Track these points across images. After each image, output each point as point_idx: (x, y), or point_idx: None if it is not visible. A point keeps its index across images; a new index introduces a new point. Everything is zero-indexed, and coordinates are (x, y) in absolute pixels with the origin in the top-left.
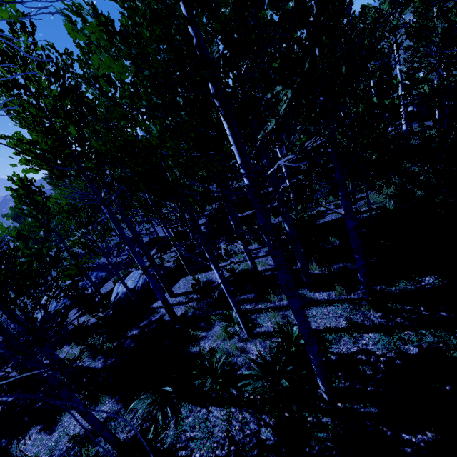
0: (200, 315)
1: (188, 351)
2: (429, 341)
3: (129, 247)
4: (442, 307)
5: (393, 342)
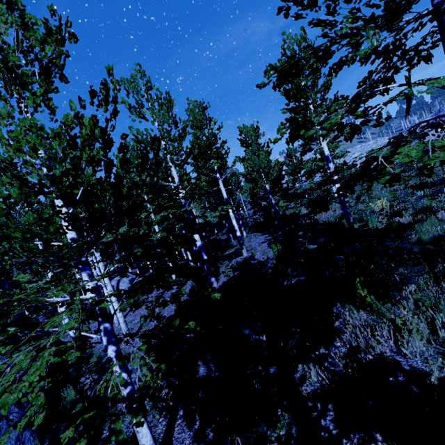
0: None
1: None
2: None
3: None
4: None
5: None
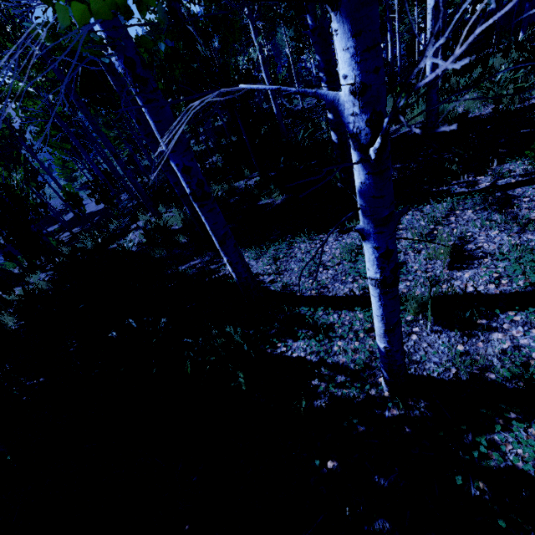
0: None
1: None
2: None
3: None
4: None
5: None
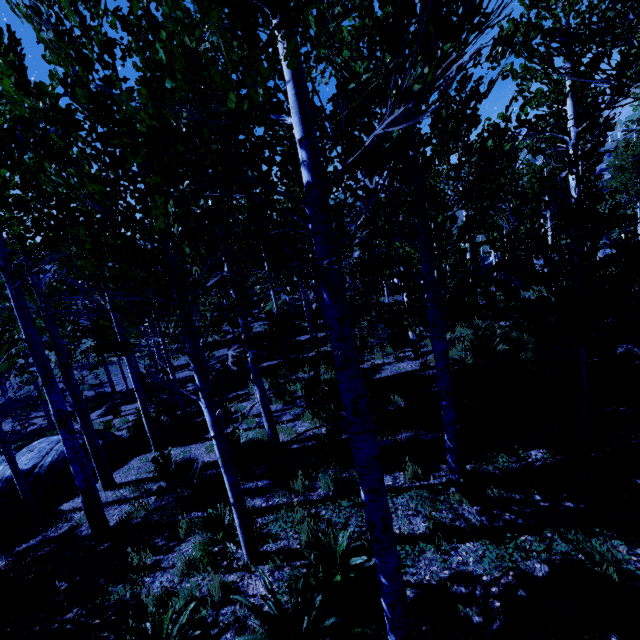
0: (157, 521)
1: (113, 602)
2: (562, 551)
3: (40, 367)
4: (565, 494)
5: (507, 555)
